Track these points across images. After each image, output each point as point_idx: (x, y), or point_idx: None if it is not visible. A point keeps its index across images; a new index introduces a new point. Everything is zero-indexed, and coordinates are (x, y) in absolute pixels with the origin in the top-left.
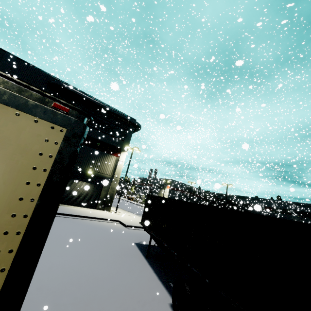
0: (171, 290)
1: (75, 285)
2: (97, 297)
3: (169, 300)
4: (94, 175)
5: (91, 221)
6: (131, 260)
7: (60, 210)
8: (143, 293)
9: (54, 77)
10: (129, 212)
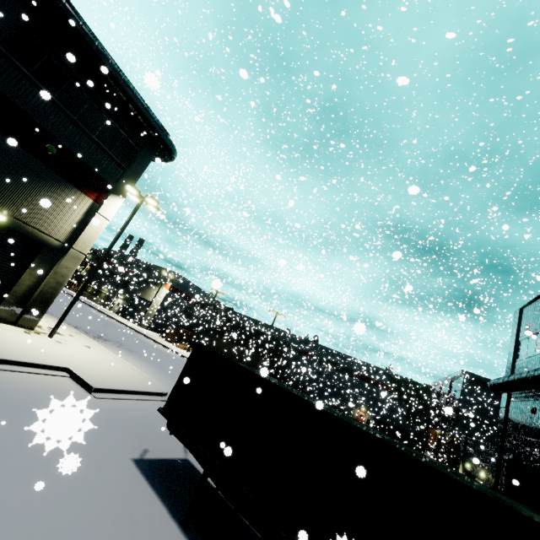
0: None
1: None
2: None
3: None
4: (9, 227)
5: None
6: None
7: None
8: None
9: None
10: (81, 334)
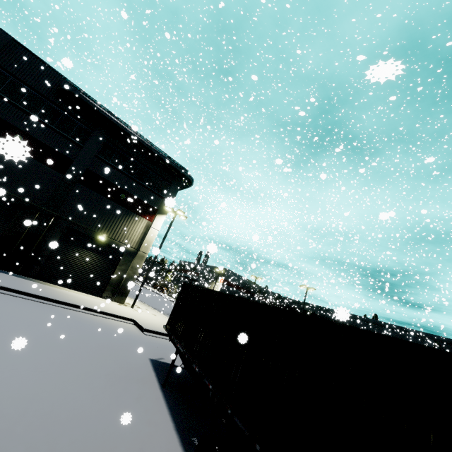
0: None
1: (4, 430)
2: None
3: None
4: (107, 243)
5: (85, 315)
6: (135, 389)
7: (37, 290)
8: None
9: (68, 82)
10: (154, 309)
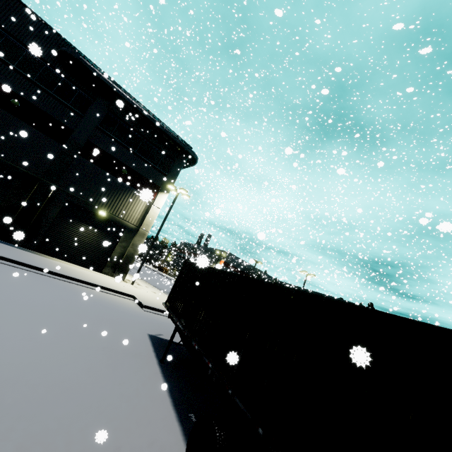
0: (189, 429)
1: None
2: (30, 430)
3: (180, 450)
4: (108, 218)
5: (85, 289)
6: (133, 363)
7: (37, 261)
8: (133, 430)
9: (67, 44)
10: (154, 287)
